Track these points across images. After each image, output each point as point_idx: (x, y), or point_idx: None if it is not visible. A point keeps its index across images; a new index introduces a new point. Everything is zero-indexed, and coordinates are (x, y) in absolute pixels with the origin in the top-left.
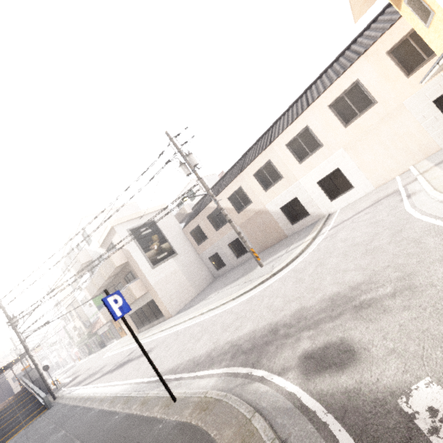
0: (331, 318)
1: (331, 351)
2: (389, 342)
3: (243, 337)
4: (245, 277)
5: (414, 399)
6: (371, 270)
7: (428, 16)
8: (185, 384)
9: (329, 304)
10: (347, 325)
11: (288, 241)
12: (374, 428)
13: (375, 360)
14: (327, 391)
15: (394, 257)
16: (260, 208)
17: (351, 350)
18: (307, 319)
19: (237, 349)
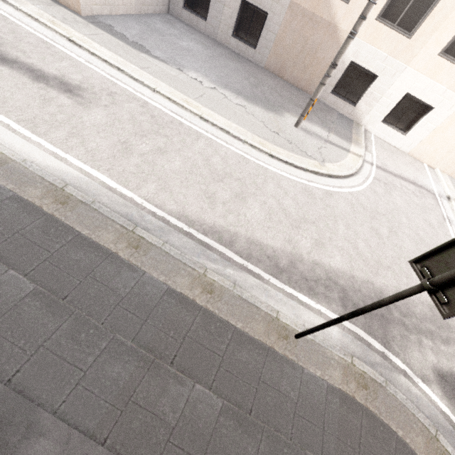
0: (442, 340)
1: None
2: None
3: (342, 277)
4: (270, 117)
5: None
6: None
7: None
8: (282, 301)
9: (431, 315)
10: None
11: (319, 112)
12: None
13: None
14: None
15: None
16: (342, 26)
17: None
18: (418, 319)
19: (343, 294)
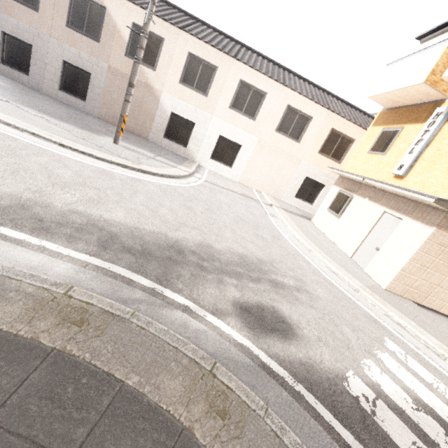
0: (252, 279)
1: (267, 314)
2: (314, 330)
3: (118, 226)
4: (82, 132)
5: (352, 385)
6: (269, 255)
7: (379, 152)
8: None
9: (242, 261)
10: (272, 296)
11: (151, 147)
12: (339, 405)
13: (311, 342)
14: (283, 357)
15: (283, 257)
16: (156, 87)
17: (287, 323)
18: (223, 263)
19: (109, 238)
